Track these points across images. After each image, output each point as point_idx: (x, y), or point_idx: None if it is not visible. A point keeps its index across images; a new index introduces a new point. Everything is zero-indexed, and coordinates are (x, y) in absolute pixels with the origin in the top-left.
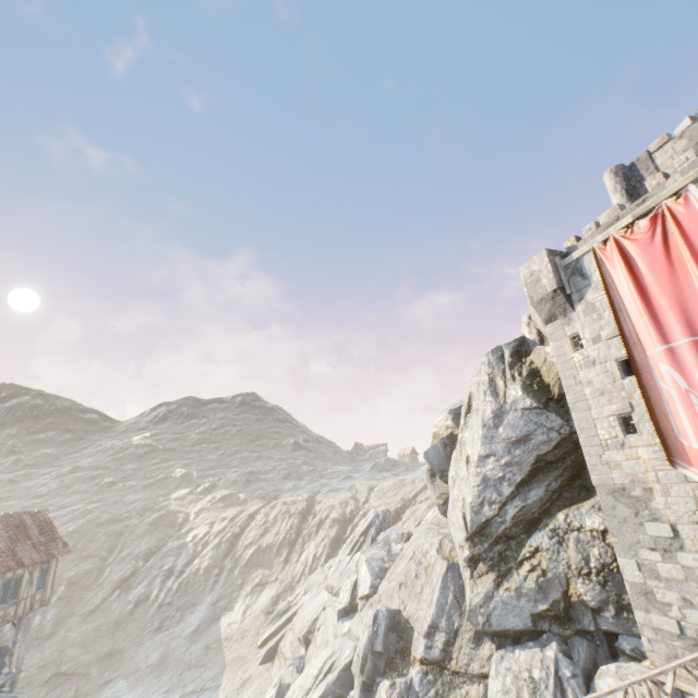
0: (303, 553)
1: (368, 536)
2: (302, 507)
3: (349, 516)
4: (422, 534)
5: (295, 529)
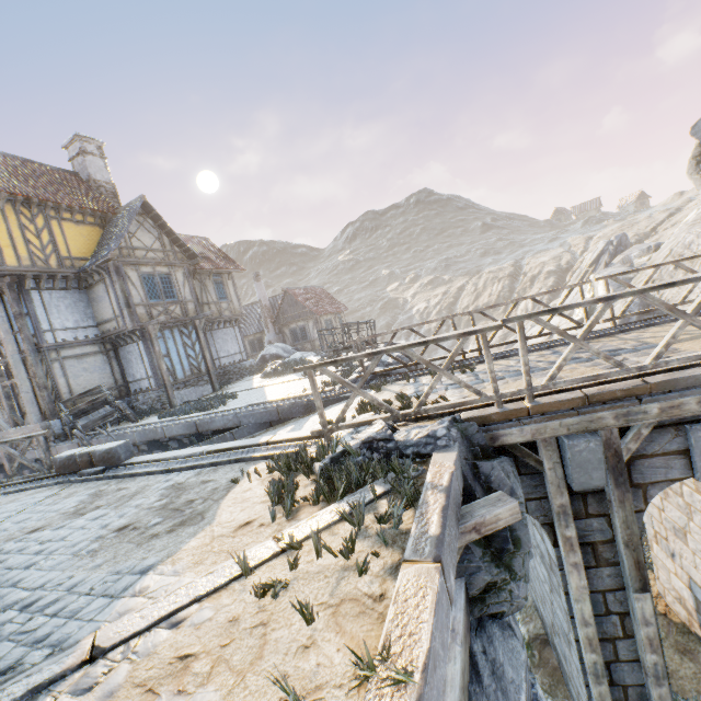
0: (521, 304)
1: (598, 264)
2: (509, 272)
3: (565, 267)
4: (681, 234)
5: (506, 289)
